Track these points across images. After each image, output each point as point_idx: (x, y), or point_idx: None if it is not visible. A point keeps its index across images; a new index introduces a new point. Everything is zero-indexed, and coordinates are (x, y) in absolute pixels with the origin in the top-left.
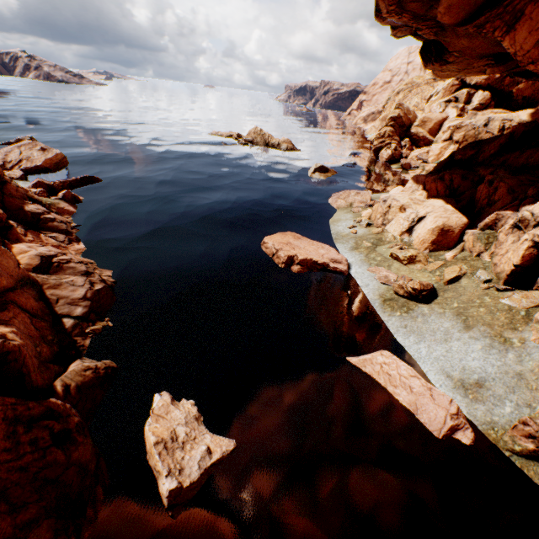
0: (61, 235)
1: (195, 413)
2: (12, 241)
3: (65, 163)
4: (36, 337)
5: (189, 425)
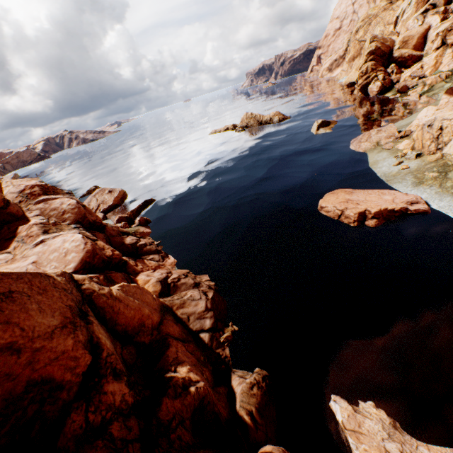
0: (155, 255)
1: (387, 419)
2: (133, 274)
3: (125, 196)
4: (196, 363)
5: (393, 438)
